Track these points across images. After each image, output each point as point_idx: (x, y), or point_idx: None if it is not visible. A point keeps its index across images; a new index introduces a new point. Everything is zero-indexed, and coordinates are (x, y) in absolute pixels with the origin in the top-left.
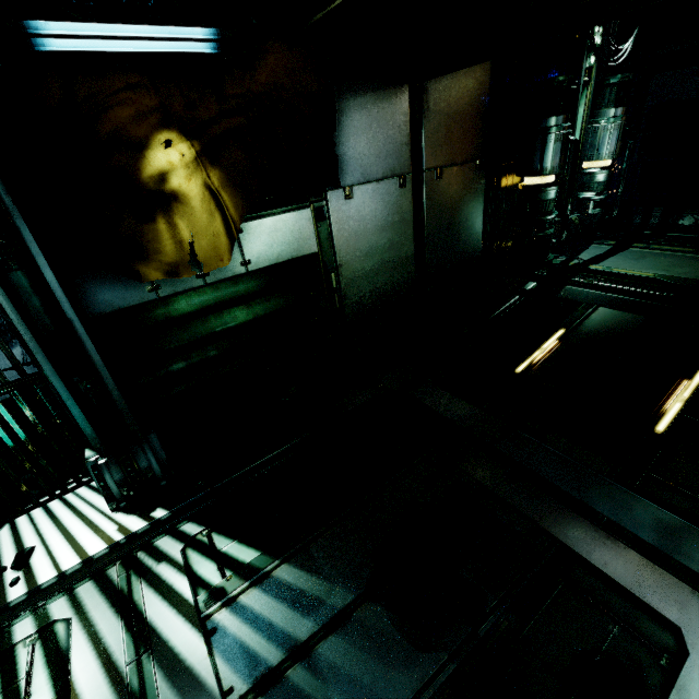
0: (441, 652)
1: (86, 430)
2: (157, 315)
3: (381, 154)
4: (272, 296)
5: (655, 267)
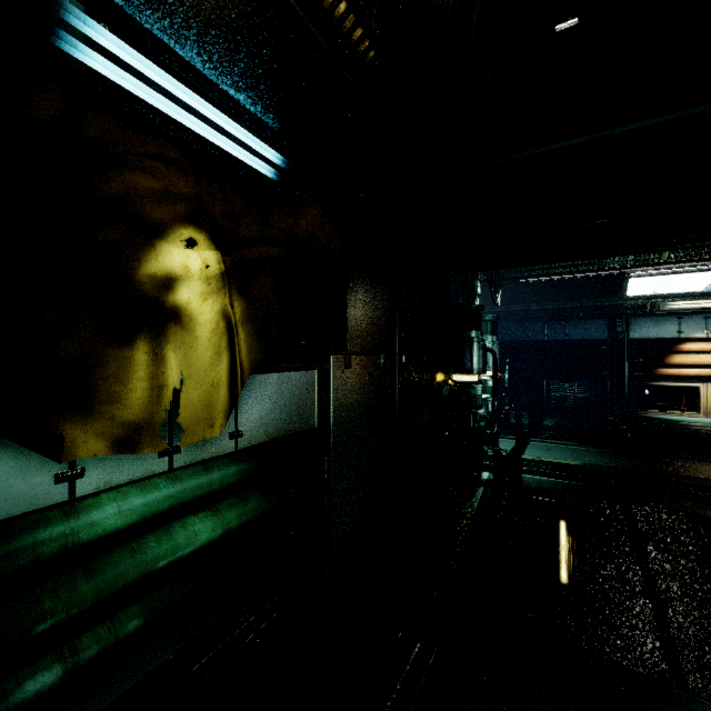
0: None
1: None
2: (45, 540)
3: (372, 330)
4: (249, 492)
5: (569, 456)
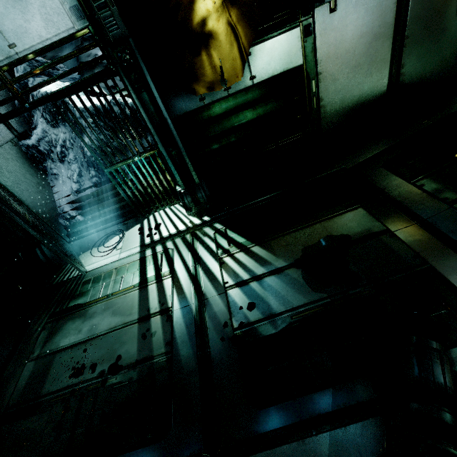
0: (324, 294)
1: (176, 176)
2: (204, 115)
3: None
4: (269, 101)
5: None
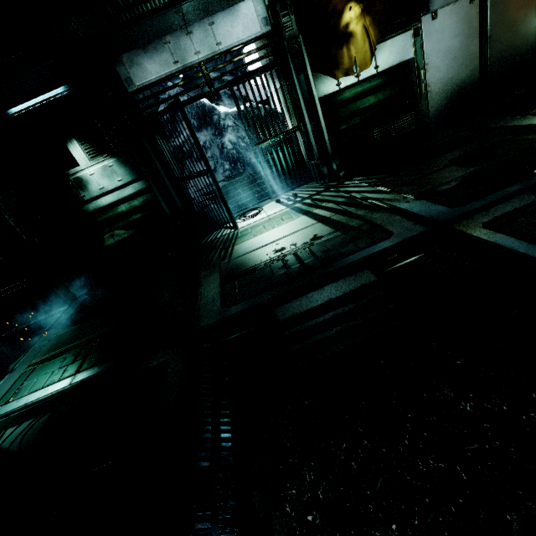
0: (482, 165)
1: (314, 147)
2: (337, 99)
3: None
4: (386, 89)
5: None
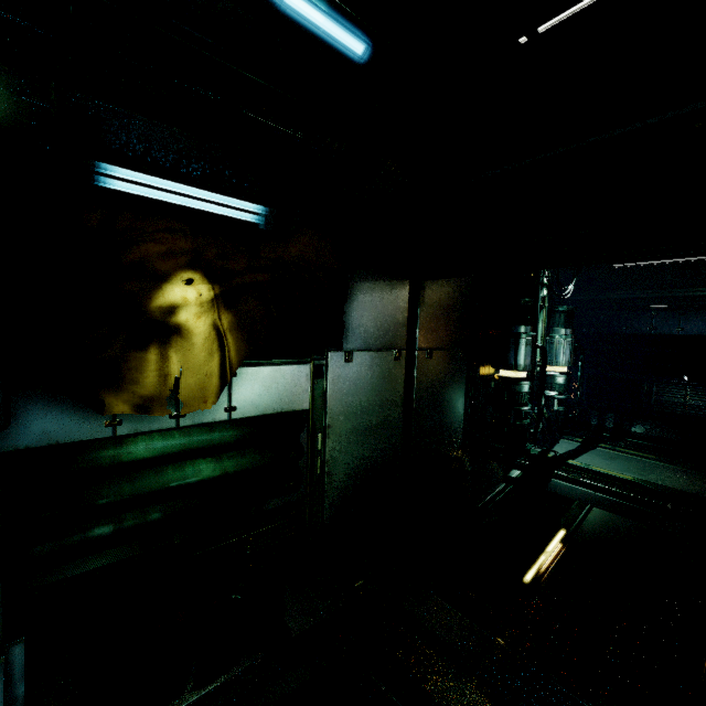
0: None
1: None
2: (103, 456)
3: (382, 329)
4: (248, 450)
5: (630, 469)
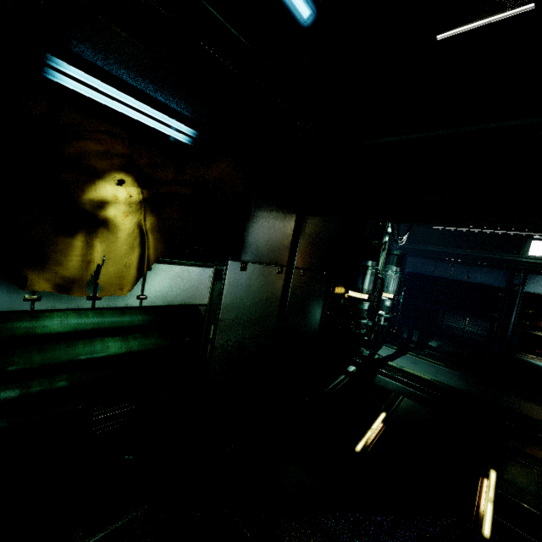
0: None
1: None
2: (18, 327)
3: (272, 248)
4: (152, 333)
5: (428, 372)
